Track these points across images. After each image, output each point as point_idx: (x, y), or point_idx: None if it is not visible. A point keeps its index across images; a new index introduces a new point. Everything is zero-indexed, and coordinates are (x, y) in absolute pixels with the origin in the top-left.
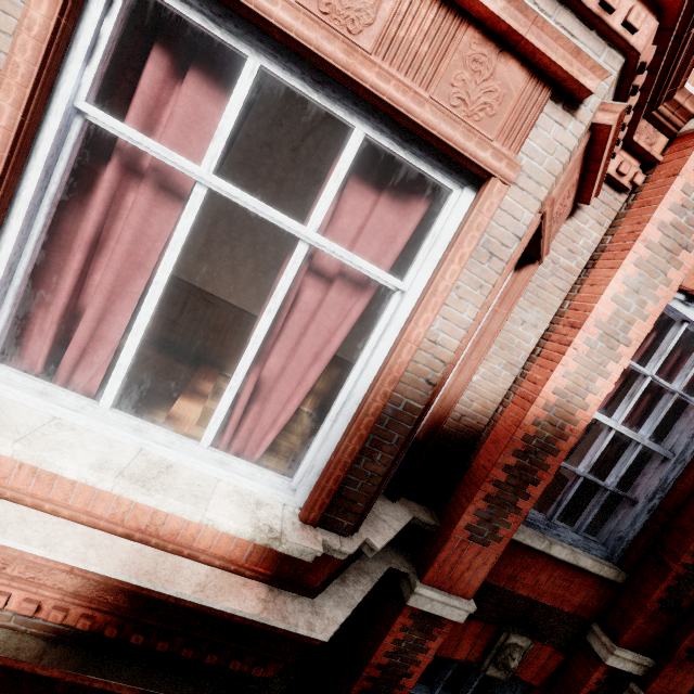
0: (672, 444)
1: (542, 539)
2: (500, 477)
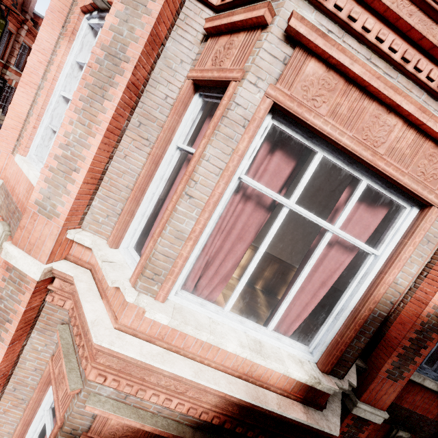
0: None
1: (419, 376)
2: (406, 344)
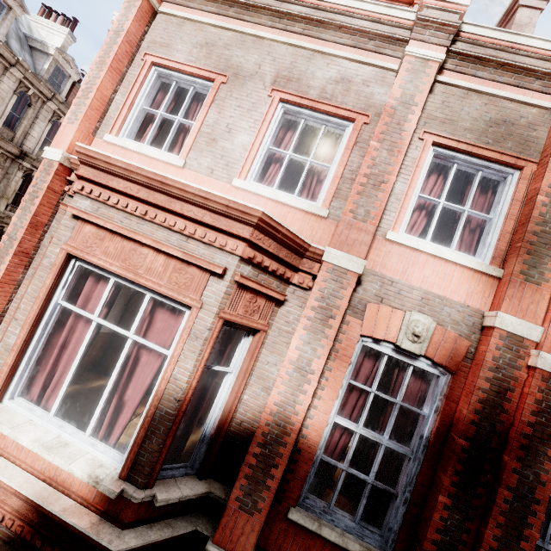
0: (413, 444)
1: (312, 520)
2: (252, 461)
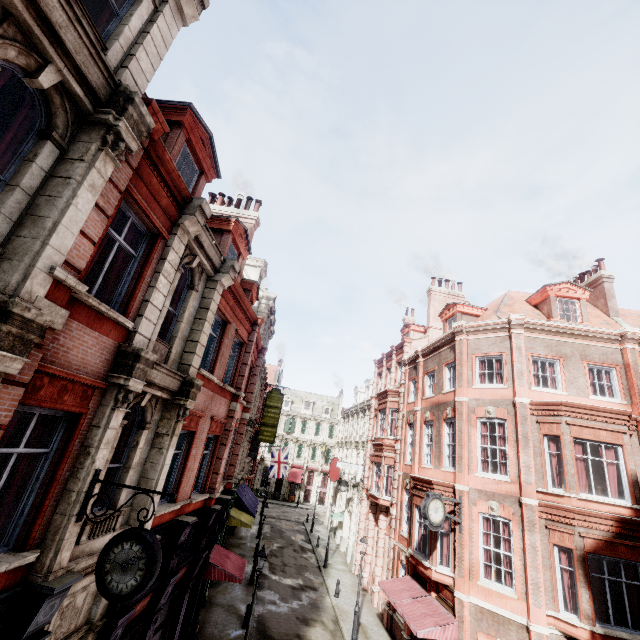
0: None
1: None
2: None
